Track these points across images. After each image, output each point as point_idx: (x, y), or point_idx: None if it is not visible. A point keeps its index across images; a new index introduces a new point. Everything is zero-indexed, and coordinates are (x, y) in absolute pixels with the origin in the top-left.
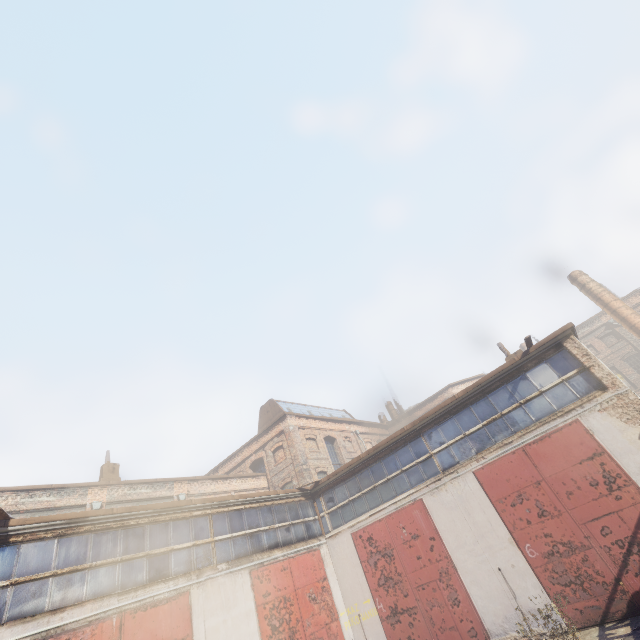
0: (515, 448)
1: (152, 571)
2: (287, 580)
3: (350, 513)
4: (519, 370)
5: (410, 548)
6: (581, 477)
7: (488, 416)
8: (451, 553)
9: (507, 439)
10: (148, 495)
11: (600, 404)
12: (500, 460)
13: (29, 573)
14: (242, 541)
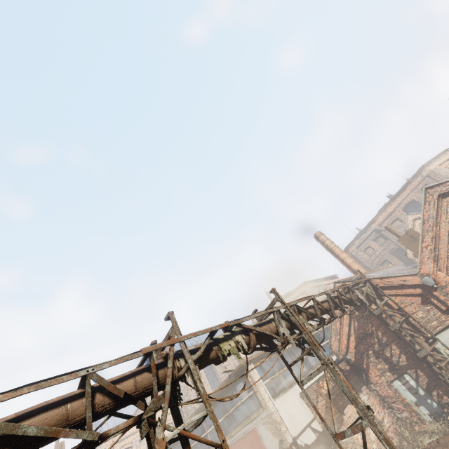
0: (235, 440)
1: None
2: None
3: None
4: (232, 384)
5: None
6: None
7: (225, 413)
8: None
9: (233, 431)
10: None
11: (262, 419)
12: (230, 447)
13: None
14: None
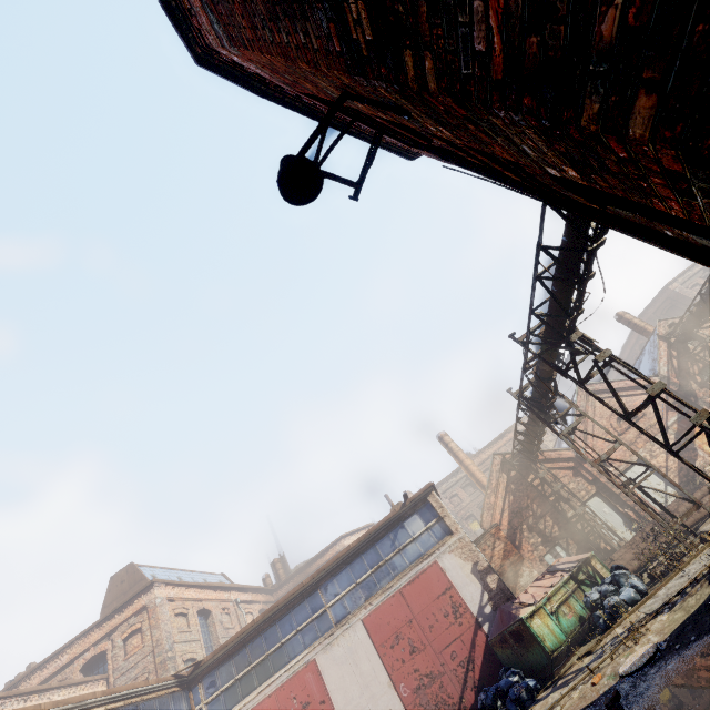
0: (395, 591)
1: None
2: None
3: (235, 696)
4: (399, 520)
5: None
6: (438, 610)
7: (376, 563)
8: None
9: (389, 583)
10: None
11: (449, 546)
12: (383, 604)
13: None
14: None
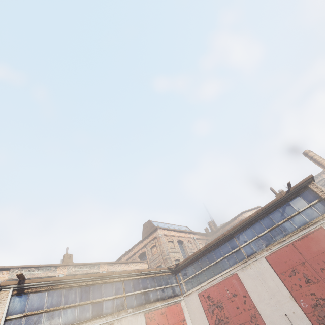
0: (287, 243)
1: (94, 312)
2: (164, 320)
3: (196, 282)
4: (285, 200)
5: (232, 302)
6: None
7: (270, 226)
8: (256, 305)
9: (282, 238)
10: (87, 271)
11: None
12: (280, 250)
13: (33, 310)
14: (139, 296)
